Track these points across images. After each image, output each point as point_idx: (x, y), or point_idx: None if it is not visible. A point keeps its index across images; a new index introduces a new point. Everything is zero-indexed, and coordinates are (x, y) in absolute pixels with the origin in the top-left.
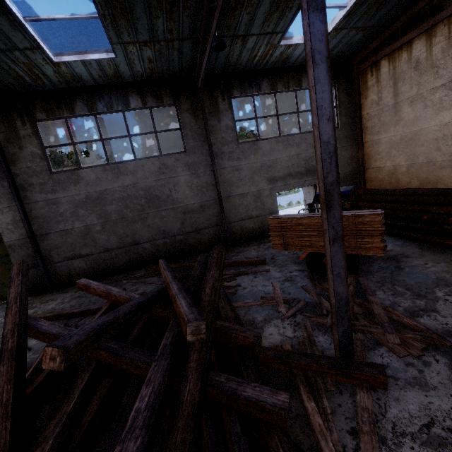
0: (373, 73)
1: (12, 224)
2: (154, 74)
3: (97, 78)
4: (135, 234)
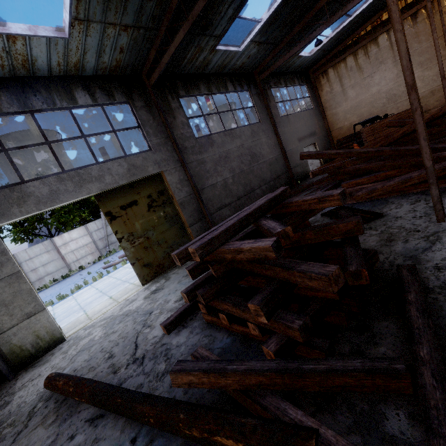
0: (324, 77)
1: (179, 183)
2: (239, 68)
3: (214, 67)
4: (250, 183)
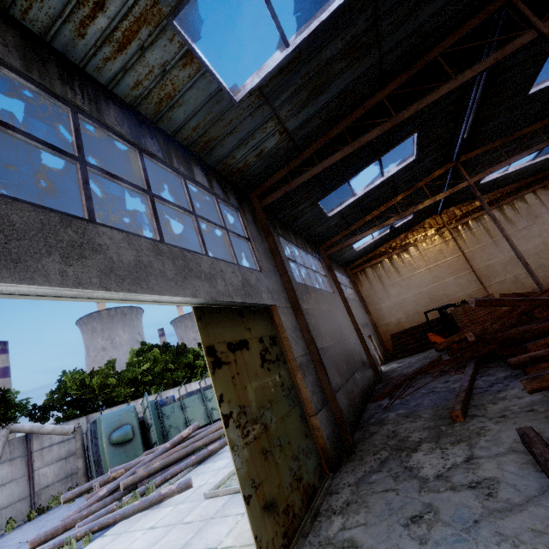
0: (362, 274)
1: (293, 331)
2: (314, 237)
3: (301, 224)
4: (349, 362)
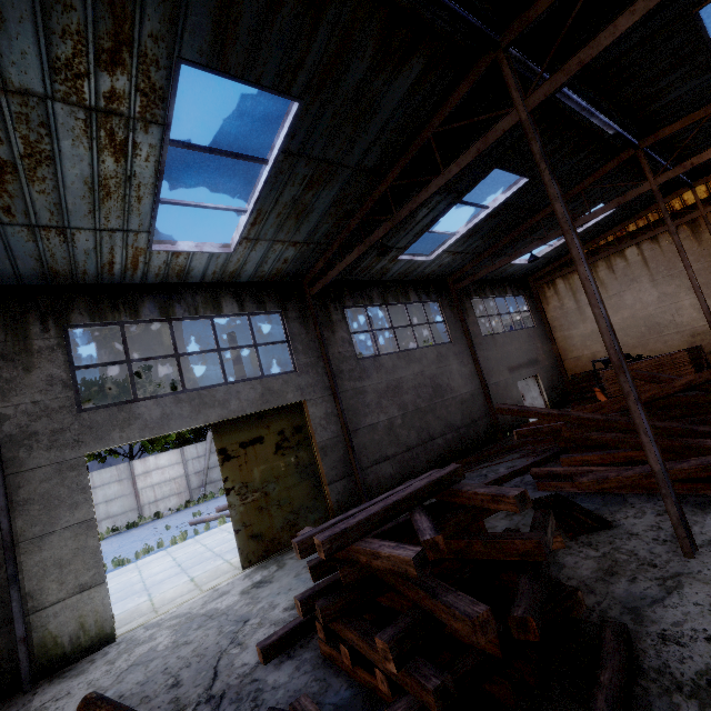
0: (550, 288)
1: (324, 418)
2: (428, 276)
3: (394, 275)
4: (429, 428)
